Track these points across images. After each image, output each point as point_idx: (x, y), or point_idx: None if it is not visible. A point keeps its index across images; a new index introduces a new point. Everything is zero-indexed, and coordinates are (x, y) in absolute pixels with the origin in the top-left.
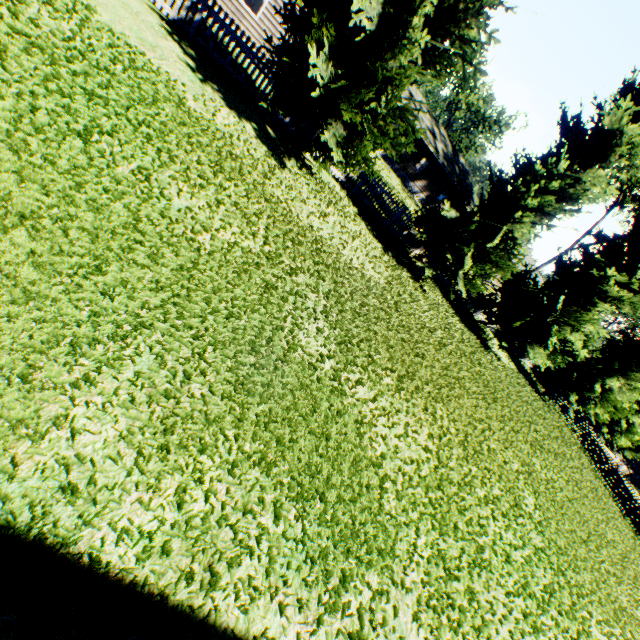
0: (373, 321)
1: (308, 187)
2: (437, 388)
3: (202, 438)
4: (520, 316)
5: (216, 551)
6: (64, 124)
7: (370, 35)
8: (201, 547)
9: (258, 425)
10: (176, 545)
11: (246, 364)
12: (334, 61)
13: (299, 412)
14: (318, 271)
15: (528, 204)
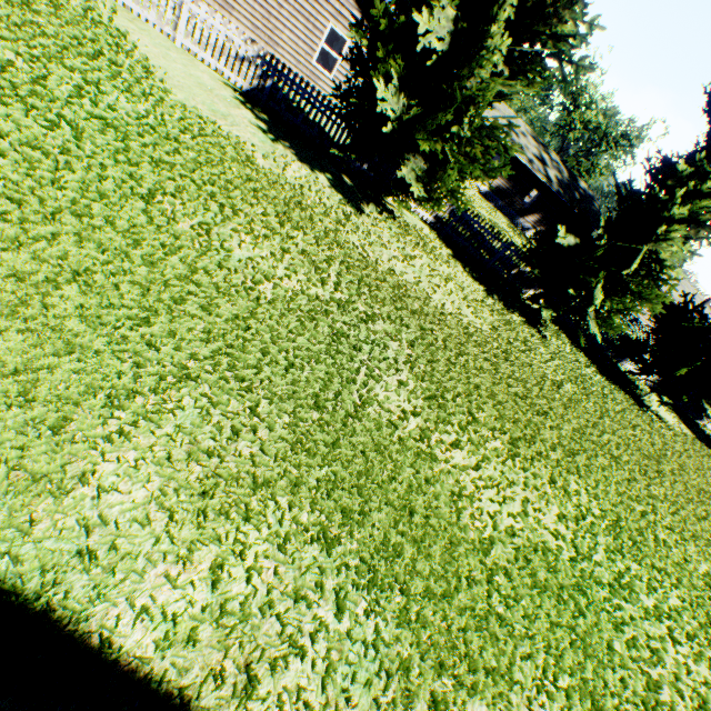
0: (473, 372)
1: (390, 231)
2: (569, 455)
3: (247, 504)
4: (685, 361)
5: (256, 647)
6: (129, 190)
7: (442, 56)
8: (238, 640)
9: (318, 492)
10: (206, 634)
11: (307, 420)
12: (405, 92)
13: (373, 478)
14: (400, 317)
15: (674, 215)
